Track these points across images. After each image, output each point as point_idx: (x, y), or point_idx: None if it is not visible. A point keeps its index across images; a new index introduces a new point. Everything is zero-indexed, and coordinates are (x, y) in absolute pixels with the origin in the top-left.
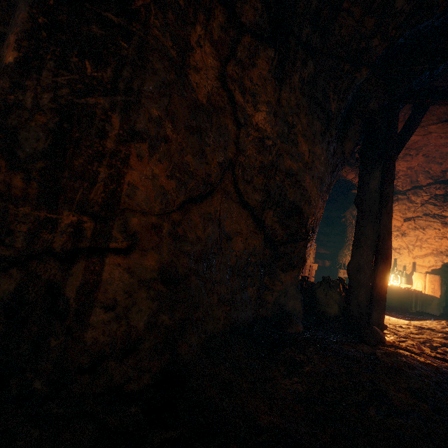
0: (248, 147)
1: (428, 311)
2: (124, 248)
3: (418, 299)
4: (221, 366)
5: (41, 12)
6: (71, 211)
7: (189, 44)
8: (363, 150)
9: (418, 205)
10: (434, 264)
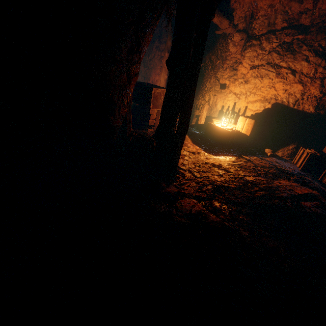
0: None
1: (239, 144)
2: None
3: (235, 137)
4: None
5: None
6: None
7: None
8: None
9: (266, 53)
10: (258, 109)
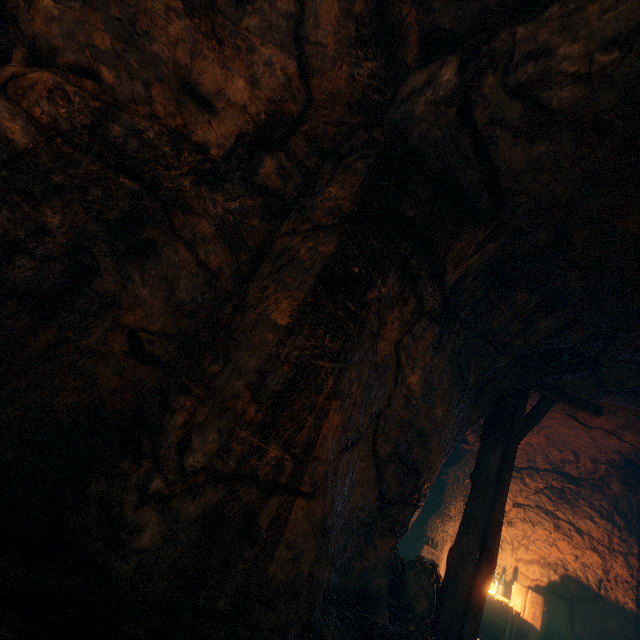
0: (396, 402)
1: None
2: (309, 492)
3: (515, 624)
4: (335, 637)
5: (312, 294)
6: (277, 446)
7: (386, 321)
8: (489, 423)
9: (531, 491)
10: (539, 577)
